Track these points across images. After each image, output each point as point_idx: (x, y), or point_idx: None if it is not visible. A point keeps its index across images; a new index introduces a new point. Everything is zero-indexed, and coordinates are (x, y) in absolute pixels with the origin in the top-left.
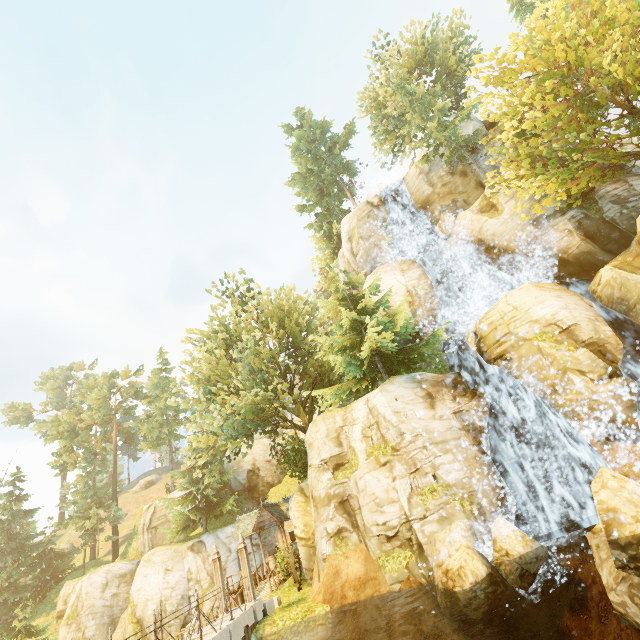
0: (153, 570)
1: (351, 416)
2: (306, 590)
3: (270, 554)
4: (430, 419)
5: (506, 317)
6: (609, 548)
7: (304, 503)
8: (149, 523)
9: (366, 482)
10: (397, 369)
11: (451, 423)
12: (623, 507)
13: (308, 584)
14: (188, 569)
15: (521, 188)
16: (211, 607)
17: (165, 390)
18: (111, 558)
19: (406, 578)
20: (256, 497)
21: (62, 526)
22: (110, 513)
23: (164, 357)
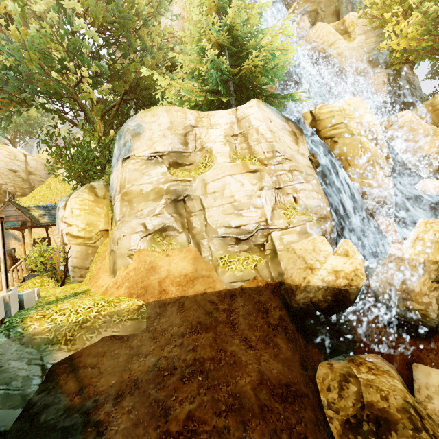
0: None
1: (208, 119)
2: (75, 286)
3: None
4: (296, 151)
5: (343, 112)
6: None
7: (92, 202)
8: None
9: (225, 184)
10: None
11: (310, 162)
12: None
13: (74, 281)
14: None
15: (380, 27)
16: None
17: None
18: None
19: (252, 278)
20: None
21: None
22: None
23: None
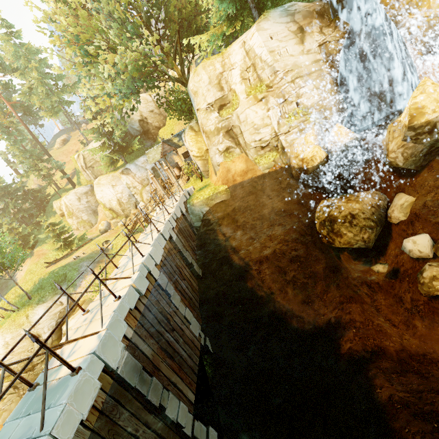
0: (105, 188)
1: (229, 62)
2: (206, 181)
3: (174, 167)
4: (299, 55)
5: None
6: (405, 131)
7: (195, 136)
8: (85, 165)
9: (247, 115)
10: (263, 2)
11: (316, 56)
12: (429, 105)
13: (205, 178)
14: (126, 183)
15: None
16: (150, 197)
17: (29, 59)
18: (71, 186)
19: (273, 166)
20: (151, 137)
21: (25, 177)
22: (53, 164)
23: (0, 17)
